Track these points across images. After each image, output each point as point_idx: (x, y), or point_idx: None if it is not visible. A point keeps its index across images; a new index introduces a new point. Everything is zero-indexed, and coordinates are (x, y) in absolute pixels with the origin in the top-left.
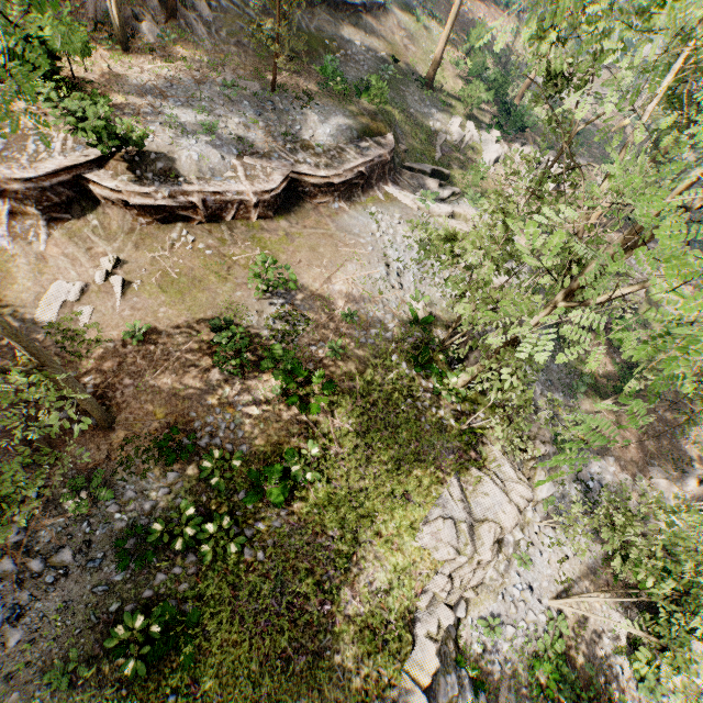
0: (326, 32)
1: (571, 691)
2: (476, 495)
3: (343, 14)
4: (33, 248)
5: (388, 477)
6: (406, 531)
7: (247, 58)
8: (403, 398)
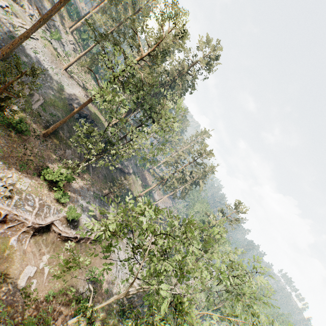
0: (118, 177)
1: None
2: None
3: (122, 173)
4: (23, 247)
5: None
6: None
7: (99, 182)
8: None
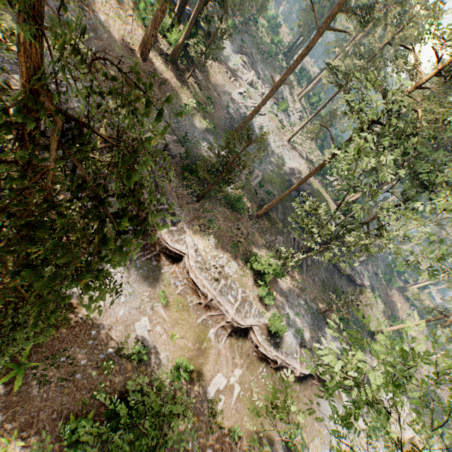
0: (343, 288)
1: None
2: None
3: (351, 283)
4: (218, 345)
5: None
6: None
7: (314, 289)
8: None
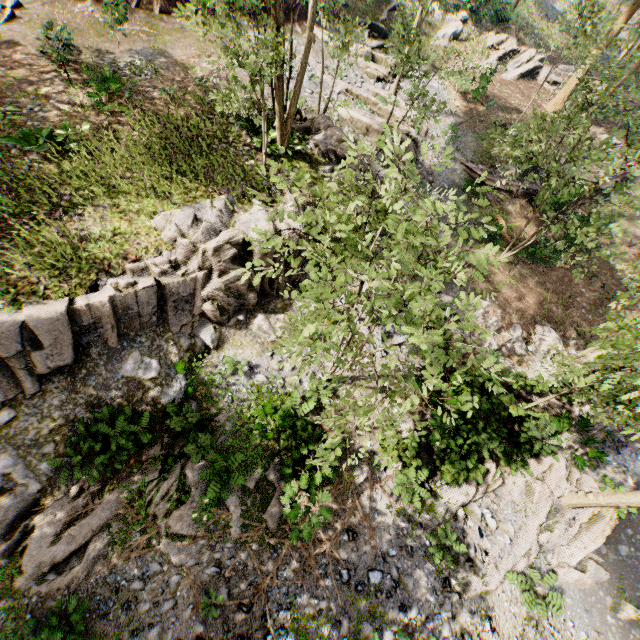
0: None
1: (290, 437)
2: (240, 215)
3: None
4: None
5: (152, 172)
6: (147, 214)
7: None
8: (219, 143)
